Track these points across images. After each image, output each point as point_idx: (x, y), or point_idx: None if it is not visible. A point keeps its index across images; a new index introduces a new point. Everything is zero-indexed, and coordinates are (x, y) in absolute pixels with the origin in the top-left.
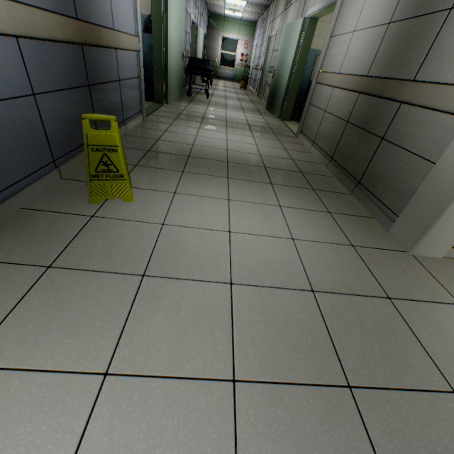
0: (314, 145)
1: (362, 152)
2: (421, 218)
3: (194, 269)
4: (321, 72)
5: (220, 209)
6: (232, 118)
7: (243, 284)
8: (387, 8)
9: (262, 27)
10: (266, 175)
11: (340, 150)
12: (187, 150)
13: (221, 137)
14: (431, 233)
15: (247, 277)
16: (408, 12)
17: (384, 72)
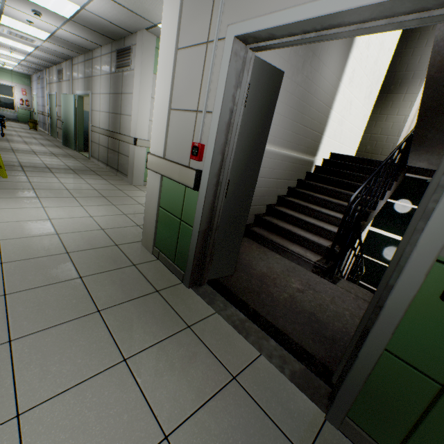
0: (99, 161)
1: (116, 159)
2: (131, 173)
3: (53, 188)
4: (92, 126)
5: (54, 179)
6: (38, 150)
7: (72, 189)
8: (108, 107)
9: (40, 83)
10: (73, 171)
11: (109, 160)
12: (18, 164)
13: (37, 159)
14: (135, 177)
15: (73, 189)
16: (113, 111)
17: (113, 130)
